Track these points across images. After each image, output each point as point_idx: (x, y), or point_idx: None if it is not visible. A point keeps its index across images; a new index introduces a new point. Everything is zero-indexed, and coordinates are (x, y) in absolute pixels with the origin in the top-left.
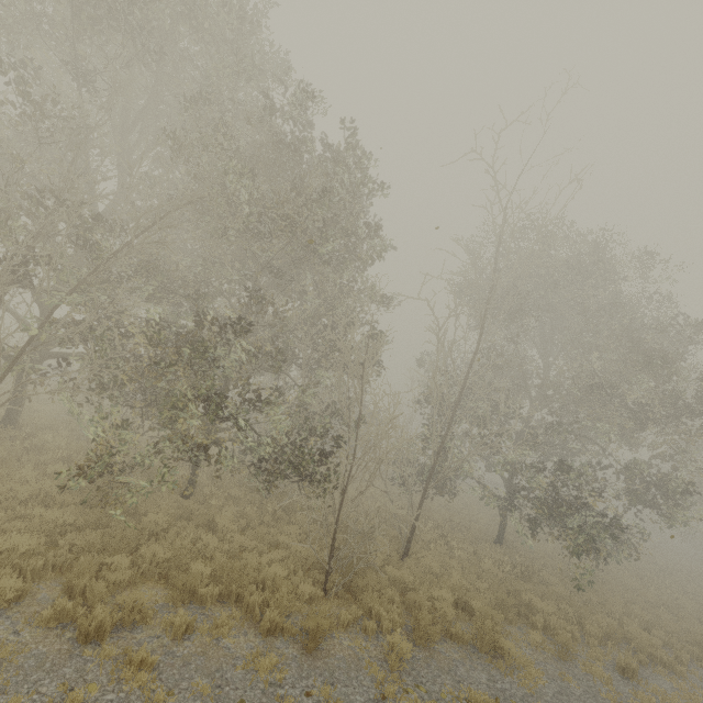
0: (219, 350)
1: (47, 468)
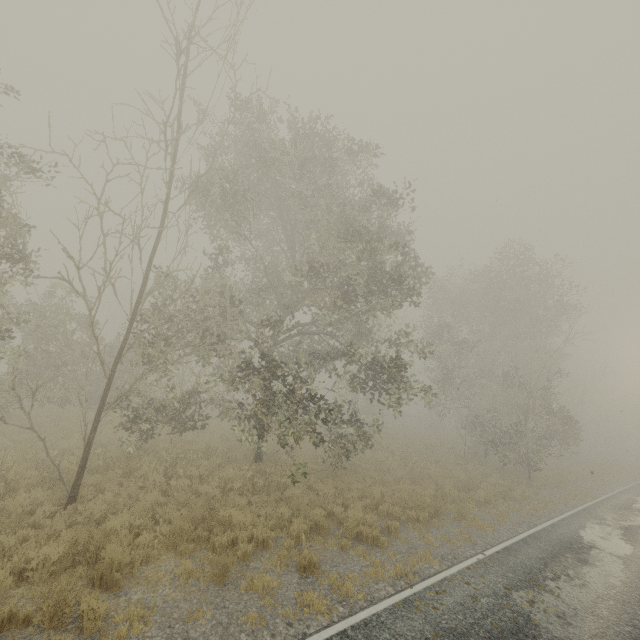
0: None
1: None
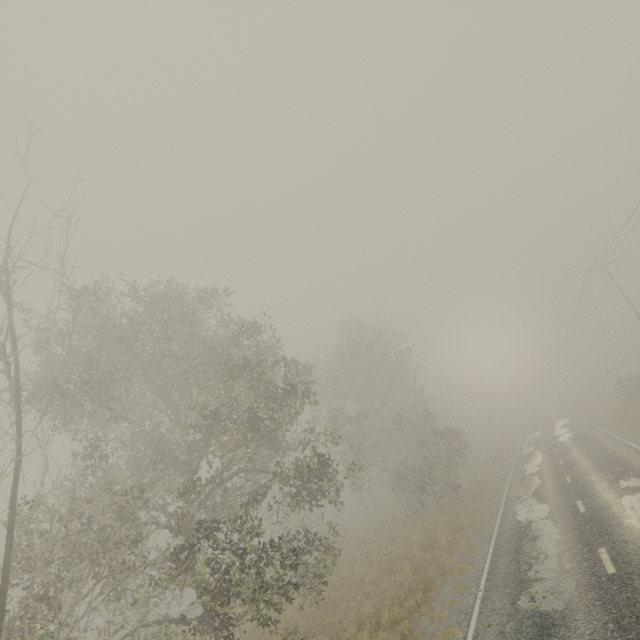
0: None
1: None
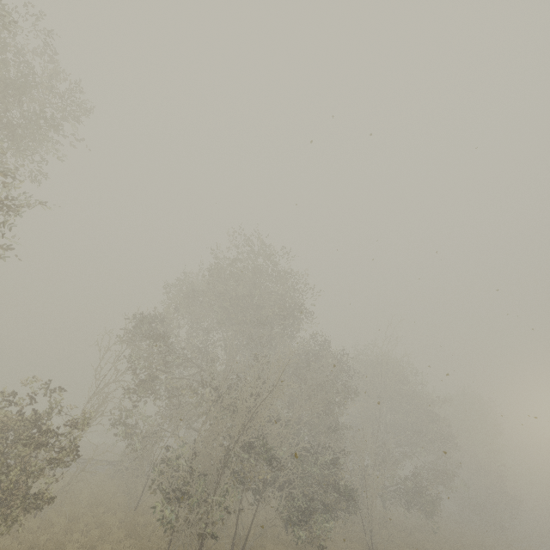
0: (319, 455)
1: (249, 537)
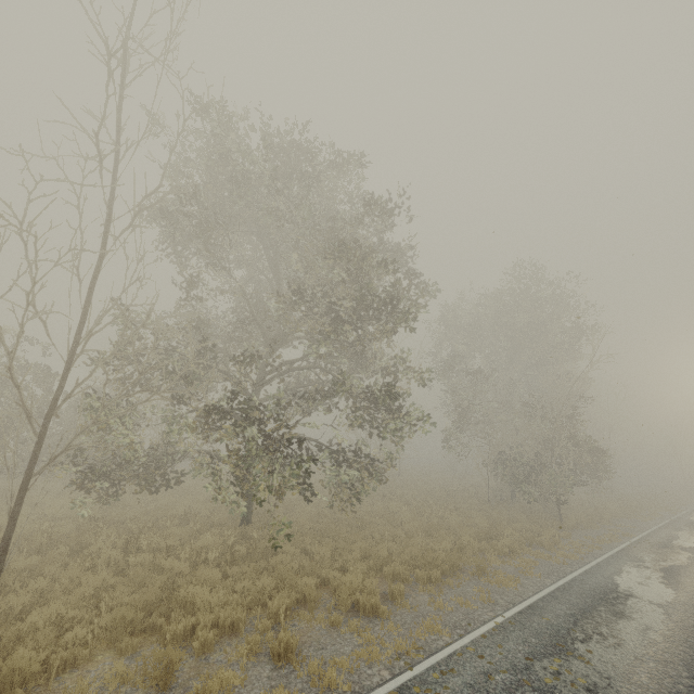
0: None
1: None
